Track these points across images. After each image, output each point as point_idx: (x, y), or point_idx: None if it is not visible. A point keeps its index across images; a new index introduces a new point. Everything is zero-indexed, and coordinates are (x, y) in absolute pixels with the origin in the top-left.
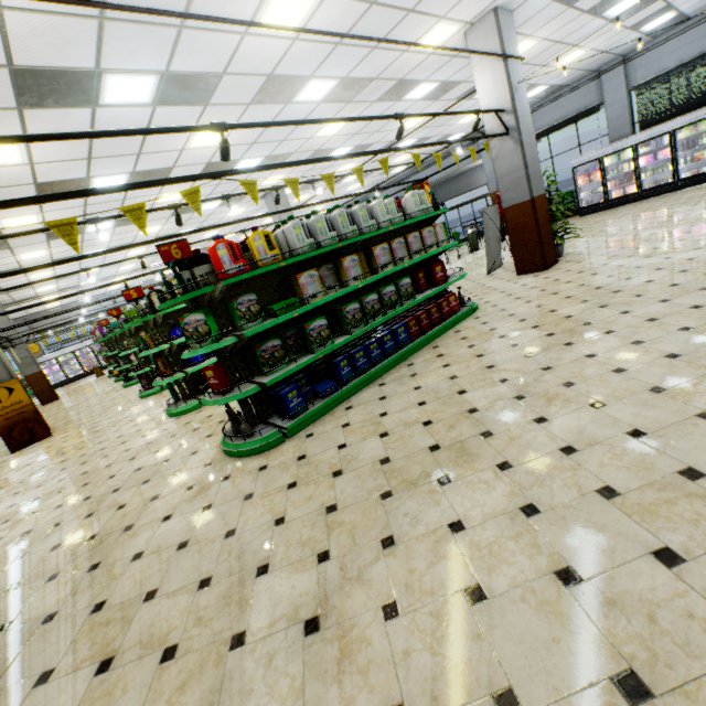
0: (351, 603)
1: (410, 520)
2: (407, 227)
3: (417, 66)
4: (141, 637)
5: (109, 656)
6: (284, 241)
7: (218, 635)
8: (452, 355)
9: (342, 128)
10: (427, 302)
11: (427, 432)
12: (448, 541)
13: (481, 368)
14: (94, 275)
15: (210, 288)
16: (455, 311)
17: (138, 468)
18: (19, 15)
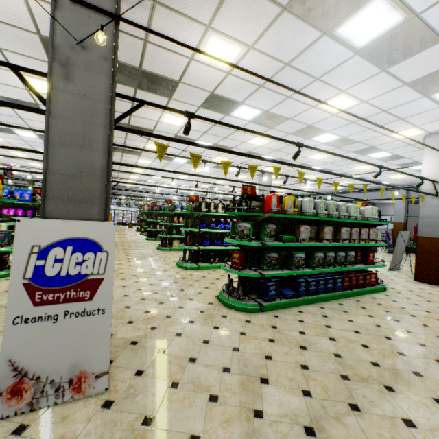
0: (336, 432)
1: (369, 401)
2: (357, 223)
3: (386, 143)
4: (193, 380)
5: (176, 381)
6: (299, 205)
7: (244, 404)
8: (373, 311)
9: (324, 158)
10: (355, 271)
11: (366, 352)
12: (404, 429)
13: (400, 329)
14: (156, 179)
15: (261, 214)
16: (372, 284)
17: (166, 286)
18: (232, 78)
